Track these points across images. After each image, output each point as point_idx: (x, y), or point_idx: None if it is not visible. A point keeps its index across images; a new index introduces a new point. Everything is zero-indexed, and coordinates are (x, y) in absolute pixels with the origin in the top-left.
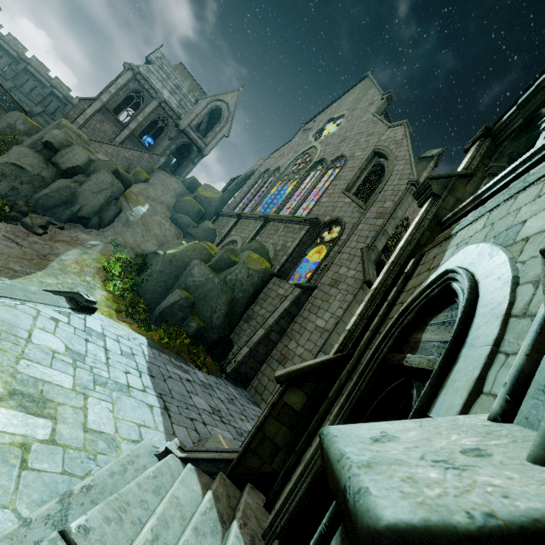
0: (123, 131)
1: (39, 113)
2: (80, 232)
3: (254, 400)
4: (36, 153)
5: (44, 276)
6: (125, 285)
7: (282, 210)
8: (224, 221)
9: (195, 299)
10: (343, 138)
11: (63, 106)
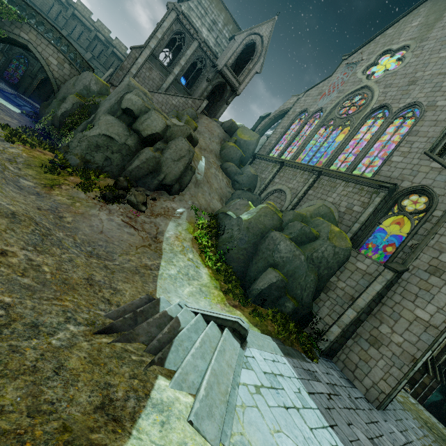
0: (169, 77)
1: (89, 59)
2: (167, 201)
3: (345, 376)
4: (120, 122)
5: (166, 265)
6: (216, 256)
7: (334, 162)
8: (262, 165)
9: (284, 275)
10: (412, 79)
11: (105, 48)
